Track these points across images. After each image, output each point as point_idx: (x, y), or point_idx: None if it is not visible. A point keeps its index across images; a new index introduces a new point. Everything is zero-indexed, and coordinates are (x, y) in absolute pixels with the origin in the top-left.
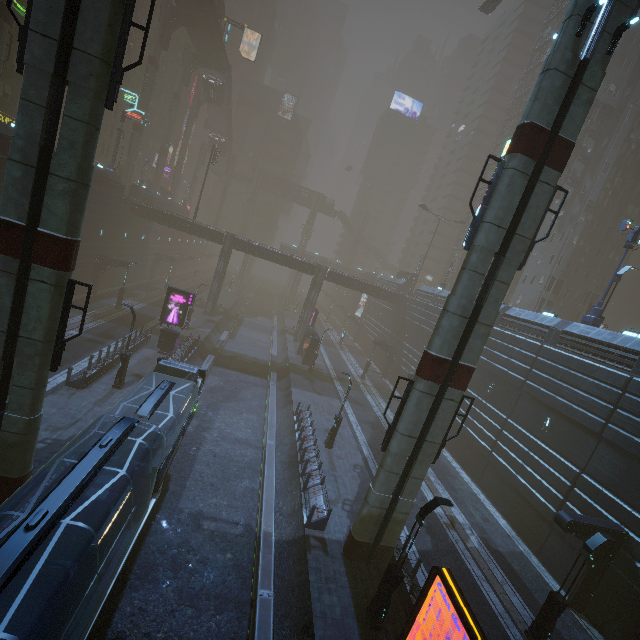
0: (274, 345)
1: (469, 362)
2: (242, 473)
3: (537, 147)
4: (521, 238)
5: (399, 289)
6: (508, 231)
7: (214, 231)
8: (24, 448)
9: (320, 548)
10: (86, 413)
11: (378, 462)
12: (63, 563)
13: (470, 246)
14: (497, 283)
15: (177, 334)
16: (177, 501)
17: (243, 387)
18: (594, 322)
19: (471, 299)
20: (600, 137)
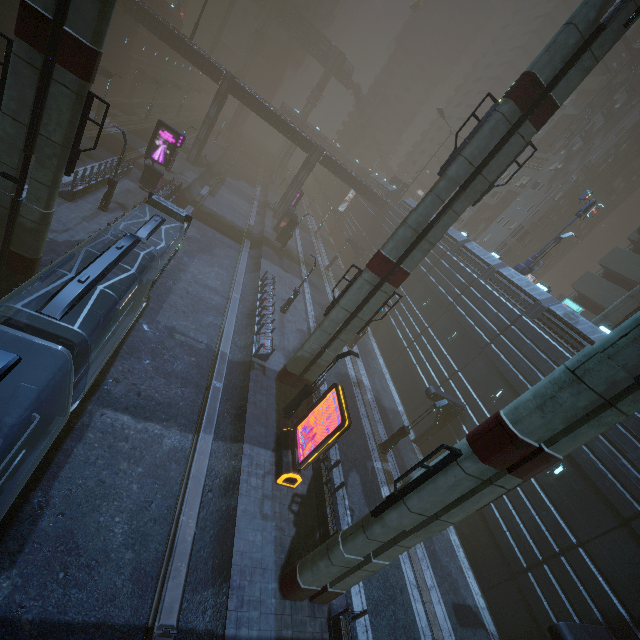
0: (253, 215)
1: (408, 268)
2: (209, 311)
3: (528, 100)
4: (483, 179)
5: (387, 195)
6: (476, 170)
7: (213, 64)
8: (38, 236)
9: (261, 371)
10: (76, 225)
11: None
12: (99, 312)
13: (443, 173)
14: (451, 212)
15: (161, 174)
16: (155, 315)
17: (218, 245)
18: (522, 270)
19: (427, 219)
20: (634, 94)
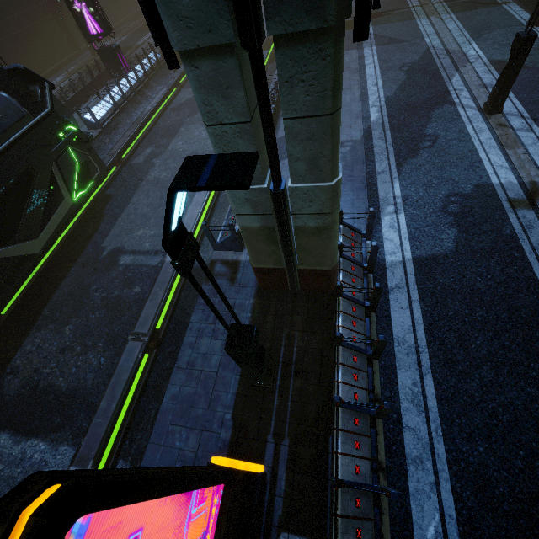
0: None
1: None
2: None
3: None
4: None
5: None
6: None
7: None
8: None
9: (225, 276)
10: None
11: (393, 126)
12: None
13: None
14: None
15: (112, 48)
16: (102, 240)
17: None
18: None
19: None
20: None
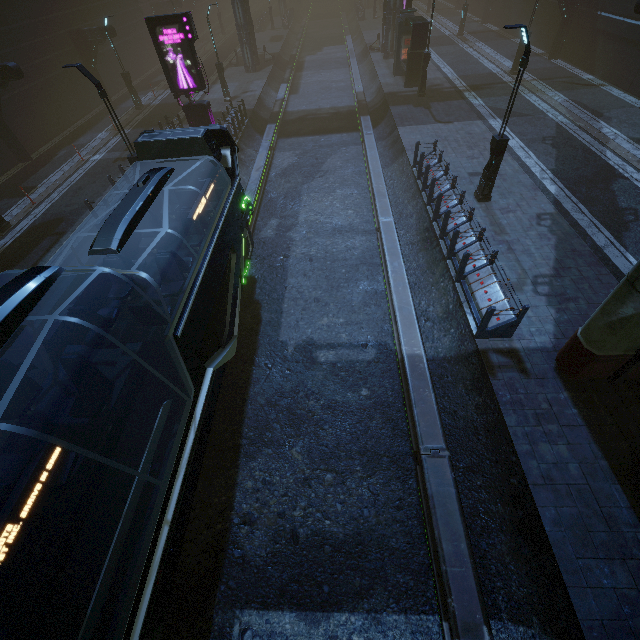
0: (355, 78)
1: None
2: (355, 274)
3: None
4: None
5: None
6: None
7: None
8: None
9: (511, 367)
10: None
11: (581, 199)
12: None
13: None
14: None
15: (205, 105)
16: (276, 333)
17: (326, 154)
18: None
19: None
20: None
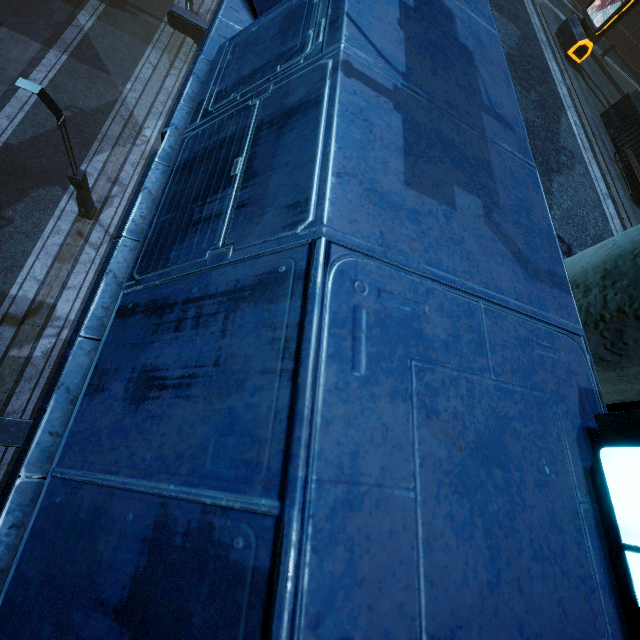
0: None
1: None
2: None
3: None
4: None
5: None
6: None
7: None
8: None
9: None
10: None
11: None
12: None
13: None
14: None
15: None
16: None
17: None
18: None
19: None
20: None
